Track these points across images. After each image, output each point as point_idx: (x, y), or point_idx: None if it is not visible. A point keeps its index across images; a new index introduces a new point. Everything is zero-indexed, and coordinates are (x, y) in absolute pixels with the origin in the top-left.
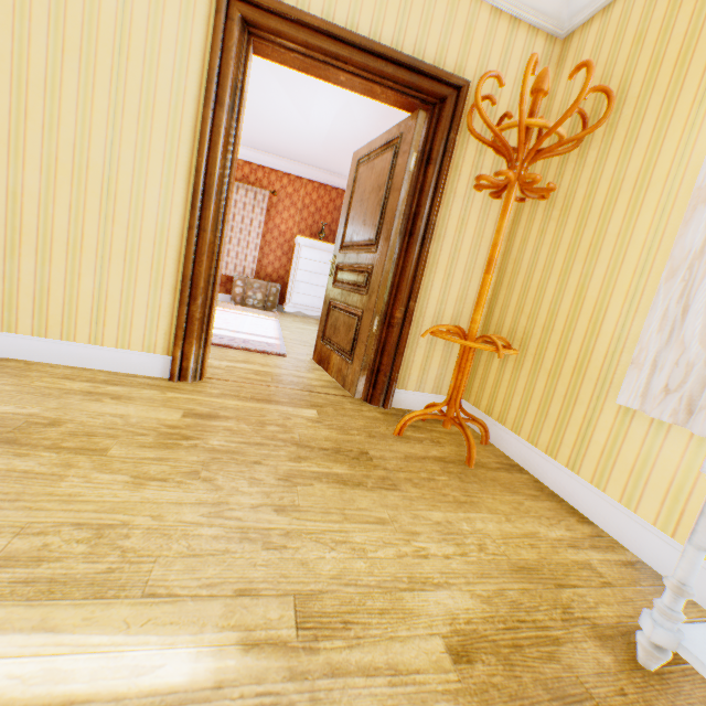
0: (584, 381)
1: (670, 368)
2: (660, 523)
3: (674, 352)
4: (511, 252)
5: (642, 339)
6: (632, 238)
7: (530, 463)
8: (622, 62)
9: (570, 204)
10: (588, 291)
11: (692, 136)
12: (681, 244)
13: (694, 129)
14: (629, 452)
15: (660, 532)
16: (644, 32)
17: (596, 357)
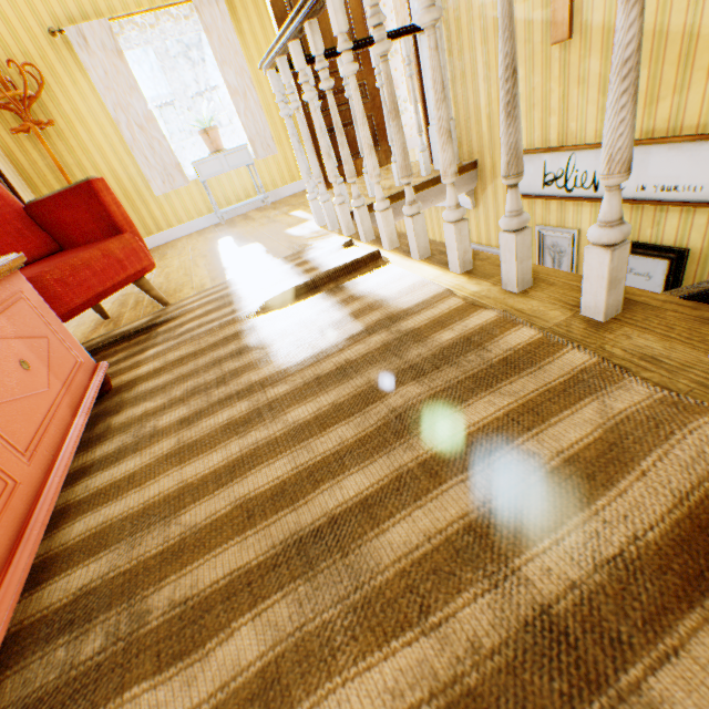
0: (136, 201)
1: (160, 177)
2: (190, 219)
3: (156, 172)
4: (24, 166)
5: (144, 173)
6: (100, 141)
7: (149, 246)
8: (1, 50)
9: (46, 130)
10: (102, 168)
11: (86, 97)
12: (127, 139)
13: (84, 94)
14: (169, 210)
15: (192, 221)
16: (2, 37)
17: (131, 190)
